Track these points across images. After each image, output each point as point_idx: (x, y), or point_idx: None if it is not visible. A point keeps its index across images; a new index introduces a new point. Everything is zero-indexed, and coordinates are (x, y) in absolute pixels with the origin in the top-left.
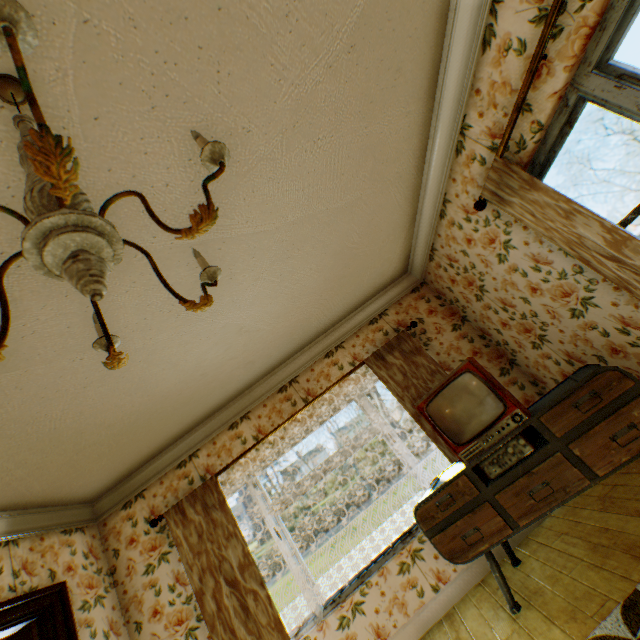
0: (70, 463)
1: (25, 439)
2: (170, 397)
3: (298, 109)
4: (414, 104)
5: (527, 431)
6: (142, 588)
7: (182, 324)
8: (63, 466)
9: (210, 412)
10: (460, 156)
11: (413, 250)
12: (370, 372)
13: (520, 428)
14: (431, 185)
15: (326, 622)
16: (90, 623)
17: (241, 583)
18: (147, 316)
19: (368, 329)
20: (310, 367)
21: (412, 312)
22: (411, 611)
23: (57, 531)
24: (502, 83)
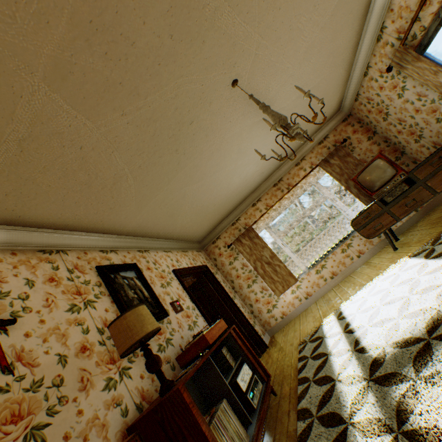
0: (200, 222)
1: (195, 209)
2: (233, 192)
3: (306, 51)
4: (356, 23)
5: (407, 182)
6: (229, 270)
7: (246, 156)
8: (199, 223)
9: (242, 200)
10: (379, 43)
11: (345, 97)
12: (321, 170)
13: (403, 179)
14: (360, 60)
15: (310, 272)
16: (218, 278)
17: (272, 263)
18: (238, 154)
19: (317, 148)
20: (288, 172)
21: (343, 134)
22: (347, 265)
23: (195, 251)
24: (405, 7)
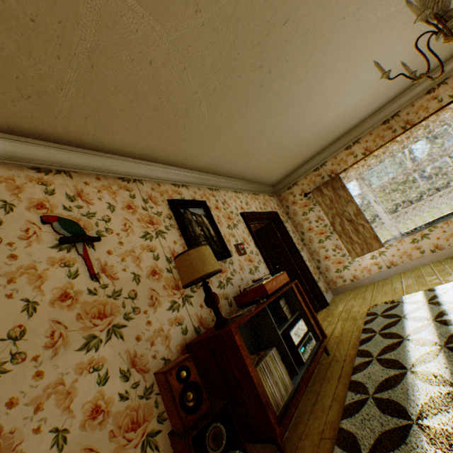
0: (277, 164)
1: (273, 148)
2: (324, 129)
3: None
4: None
5: None
6: (301, 221)
7: (354, 77)
8: (275, 165)
9: (334, 140)
10: None
11: None
12: None
13: None
14: None
15: (402, 240)
16: (287, 227)
17: (354, 221)
18: (343, 74)
19: None
20: (410, 104)
21: None
22: None
23: (266, 195)
24: None
